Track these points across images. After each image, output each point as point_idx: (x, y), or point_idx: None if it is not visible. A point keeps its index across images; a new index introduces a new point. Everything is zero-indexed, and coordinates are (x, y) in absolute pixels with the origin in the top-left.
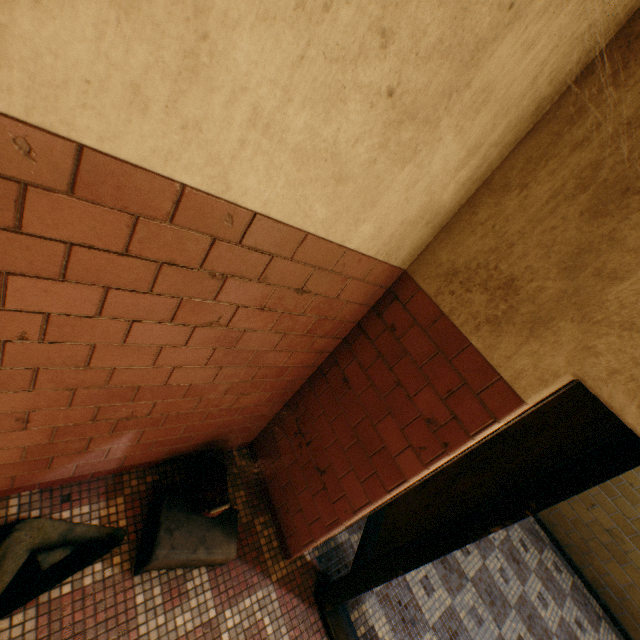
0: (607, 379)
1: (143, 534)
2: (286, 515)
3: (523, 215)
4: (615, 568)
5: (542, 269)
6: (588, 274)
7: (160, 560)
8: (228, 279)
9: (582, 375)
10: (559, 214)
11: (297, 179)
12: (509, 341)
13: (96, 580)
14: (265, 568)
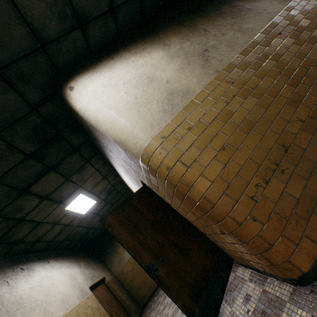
0: None
1: None
2: None
3: None
4: None
5: None
6: None
7: None
8: None
9: None
10: None
11: None
12: None
13: None
14: None
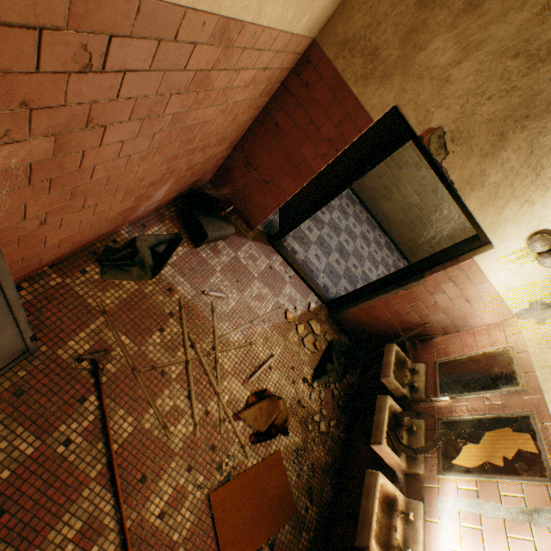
0: (407, 105)
1: (189, 233)
2: (247, 211)
3: (388, 1)
4: (386, 205)
5: (392, 43)
6: (411, 47)
7: (209, 238)
8: (240, 72)
9: (398, 104)
10: (405, 3)
11: (287, 0)
12: (371, 89)
13: (183, 253)
14: (245, 236)
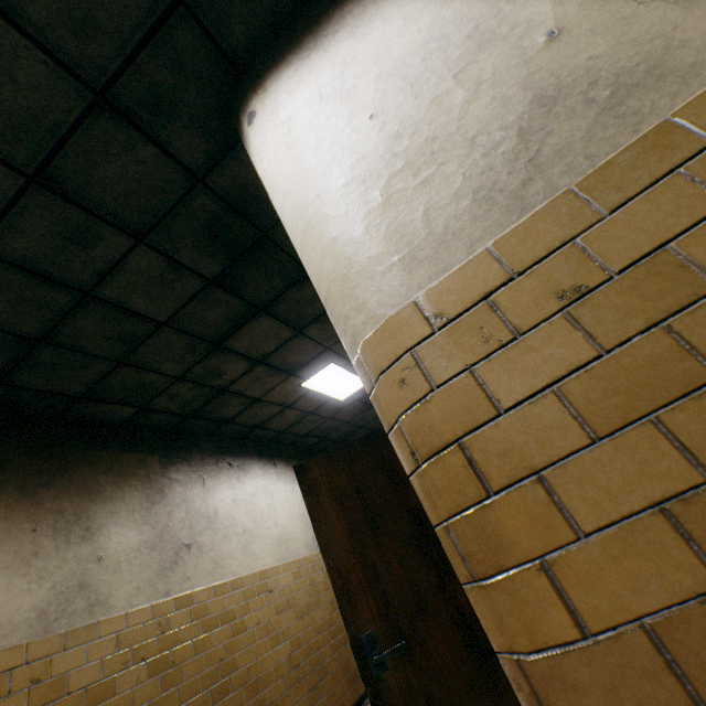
0: None
1: None
2: None
3: None
4: None
5: None
6: None
7: None
8: None
9: None
10: None
11: None
12: None
13: None
14: None
